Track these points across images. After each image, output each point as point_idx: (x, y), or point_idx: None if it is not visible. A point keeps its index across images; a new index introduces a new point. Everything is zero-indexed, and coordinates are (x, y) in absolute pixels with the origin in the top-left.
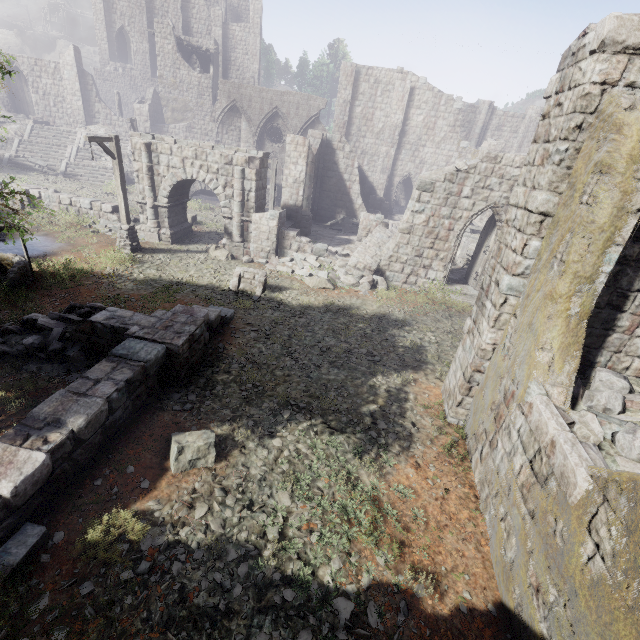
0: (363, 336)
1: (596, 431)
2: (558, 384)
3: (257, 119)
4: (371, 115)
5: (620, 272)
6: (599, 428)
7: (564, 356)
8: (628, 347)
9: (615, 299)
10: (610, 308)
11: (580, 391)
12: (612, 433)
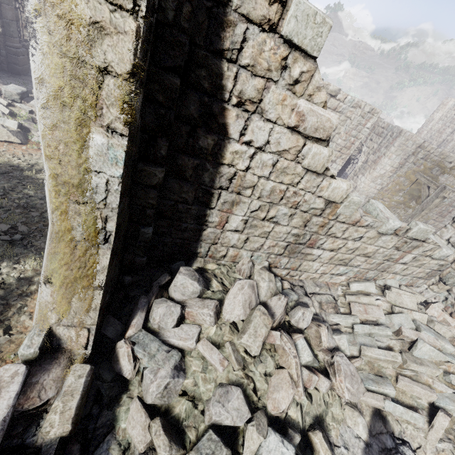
0: (21, 206)
1: (125, 369)
2: (76, 325)
3: None
4: None
5: (200, 167)
6: (128, 366)
7: (69, 295)
8: (222, 239)
9: (201, 196)
10: (199, 204)
11: (152, 300)
12: (144, 367)
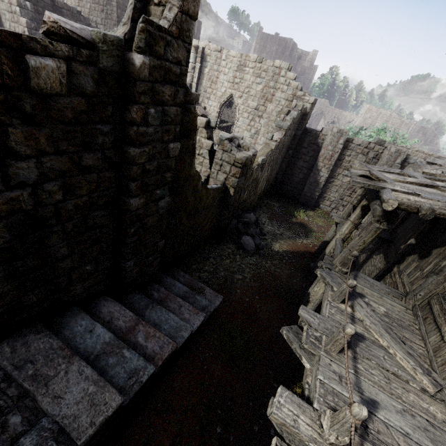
0: None
1: None
2: None
3: (328, 119)
4: (374, 124)
5: None
6: None
7: None
8: None
9: None
10: None
11: None
12: None
